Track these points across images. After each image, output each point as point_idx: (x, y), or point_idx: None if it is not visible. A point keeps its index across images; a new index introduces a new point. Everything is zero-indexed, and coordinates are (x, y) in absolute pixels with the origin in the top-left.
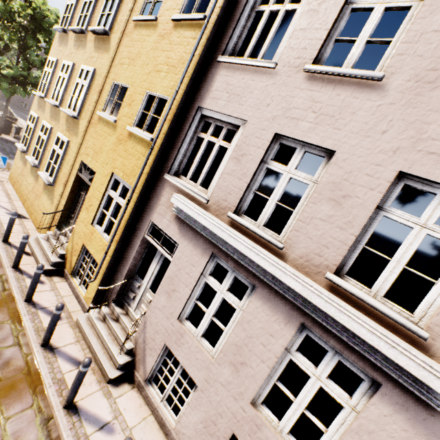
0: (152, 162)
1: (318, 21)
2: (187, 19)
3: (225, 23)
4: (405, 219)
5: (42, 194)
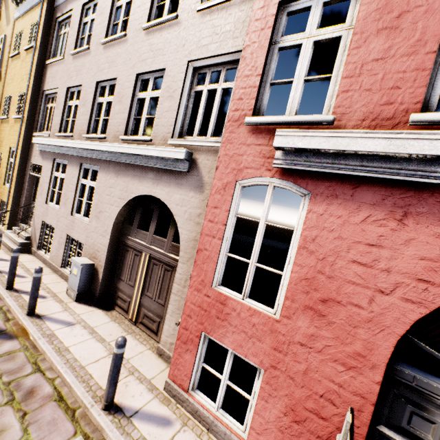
0: (25, 128)
1: (74, 32)
2: (30, 48)
3: (48, 45)
4: (102, 100)
5: None
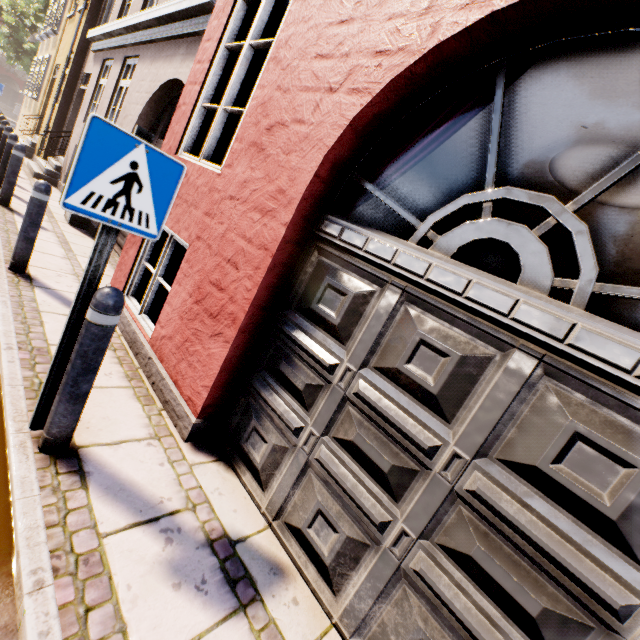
0: (85, 22)
1: None
2: None
3: None
4: None
5: (31, 117)
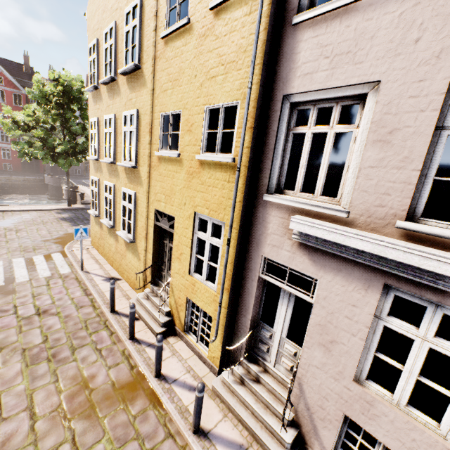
0: (244, 186)
1: None
2: None
3: None
4: None
5: (126, 253)
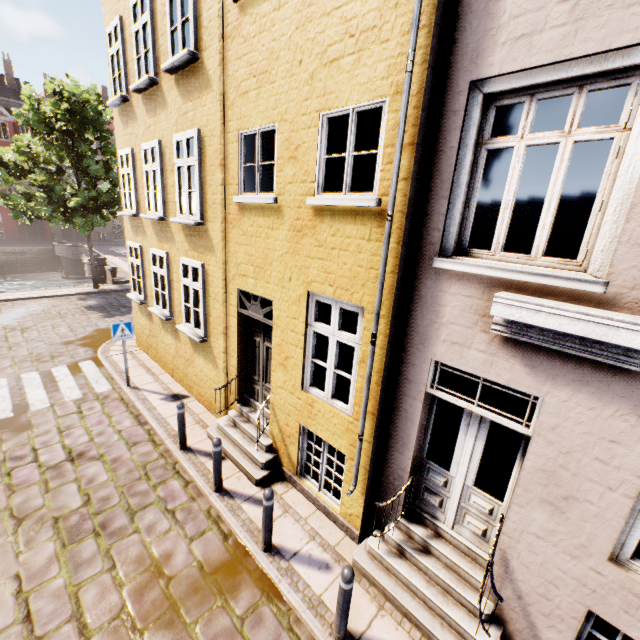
0: (400, 247)
1: None
2: None
3: None
4: None
5: (194, 357)
